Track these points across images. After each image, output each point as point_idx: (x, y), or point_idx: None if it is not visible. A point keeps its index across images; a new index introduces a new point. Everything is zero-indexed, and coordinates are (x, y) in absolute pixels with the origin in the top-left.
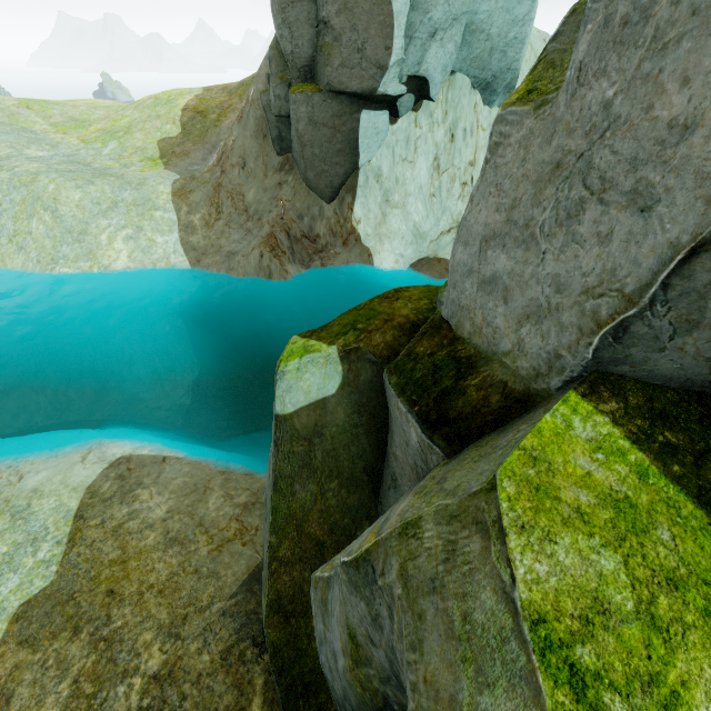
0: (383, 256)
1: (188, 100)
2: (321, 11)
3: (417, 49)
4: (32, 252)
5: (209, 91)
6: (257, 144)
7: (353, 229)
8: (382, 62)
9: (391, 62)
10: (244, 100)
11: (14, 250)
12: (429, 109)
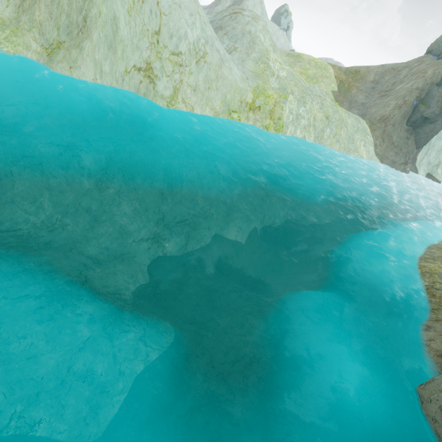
0: (420, 171)
1: (333, 71)
2: None
3: None
4: (342, 144)
5: (334, 67)
6: (400, 119)
7: (415, 159)
8: None
9: None
10: (402, 101)
11: (335, 141)
12: None
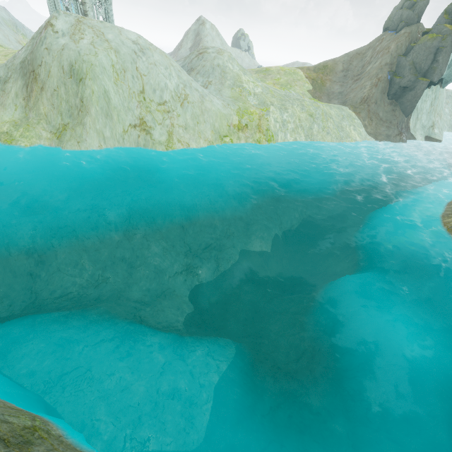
0: (417, 136)
1: (303, 73)
2: (437, 58)
3: (448, 71)
4: (333, 135)
5: (302, 70)
6: (380, 96)
7: (408, 127)
8: (442, 74)
9: (443, 74)
10: (376, 79)
11: (325, 134)
12: (432, 88)
